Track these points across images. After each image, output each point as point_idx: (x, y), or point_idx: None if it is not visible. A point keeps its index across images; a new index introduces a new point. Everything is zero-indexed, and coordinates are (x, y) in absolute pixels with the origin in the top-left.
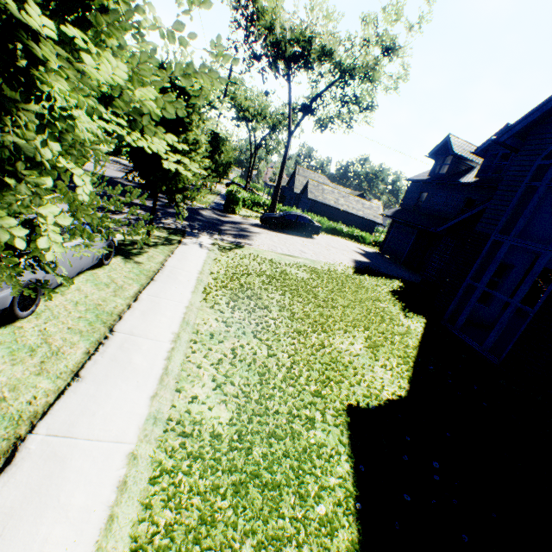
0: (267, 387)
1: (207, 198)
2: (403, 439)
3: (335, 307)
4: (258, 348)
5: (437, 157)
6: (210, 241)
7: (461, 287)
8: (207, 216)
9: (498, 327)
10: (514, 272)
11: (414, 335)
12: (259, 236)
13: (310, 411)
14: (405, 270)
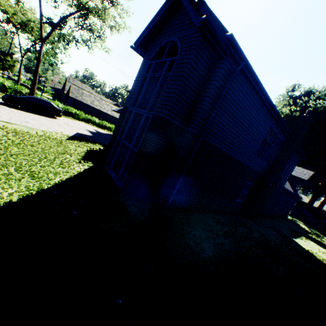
0: None
1: None
2: None
3: (1, 154)
4: None
5: None
6: None
7: (115, 142)
8: None
9: (124, 163)
10: None
11: (72, 174)
12: None
13: None
14: None
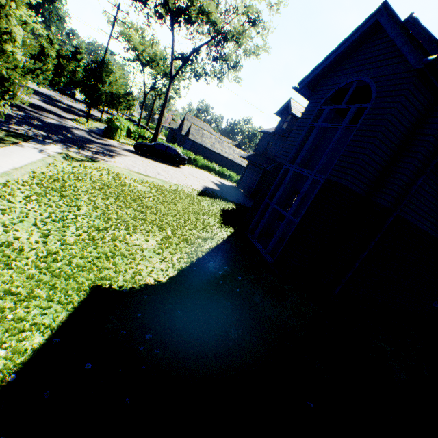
0: (1, 267)
1: (91, 124)
2: (135, 316)
3: (154, 213)
4: (29, 235)
5: (282, 115)
6: (59, 151)
7: (262, 205)
8: (77, 135)
9: (276, 235)
10: (307, 200)
11: (217, 240)
12: (123, 157)
13: (40, 291)
14: (249, 200)
